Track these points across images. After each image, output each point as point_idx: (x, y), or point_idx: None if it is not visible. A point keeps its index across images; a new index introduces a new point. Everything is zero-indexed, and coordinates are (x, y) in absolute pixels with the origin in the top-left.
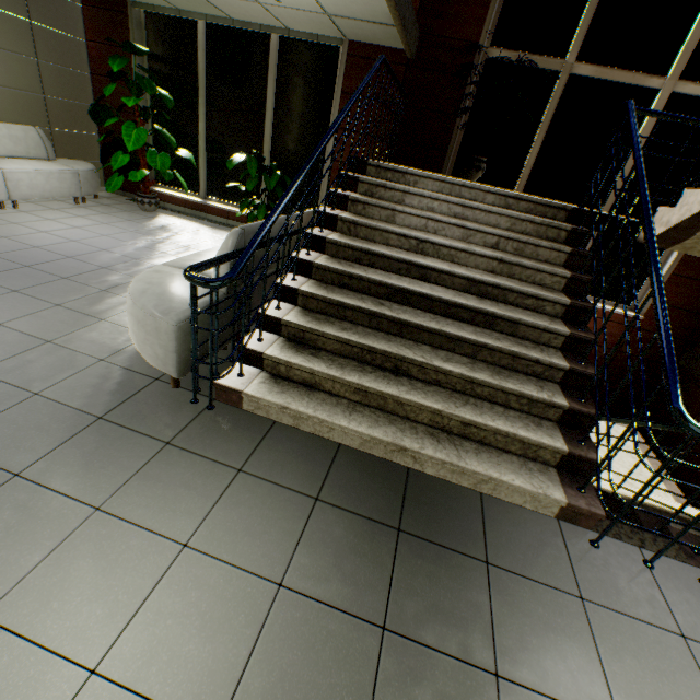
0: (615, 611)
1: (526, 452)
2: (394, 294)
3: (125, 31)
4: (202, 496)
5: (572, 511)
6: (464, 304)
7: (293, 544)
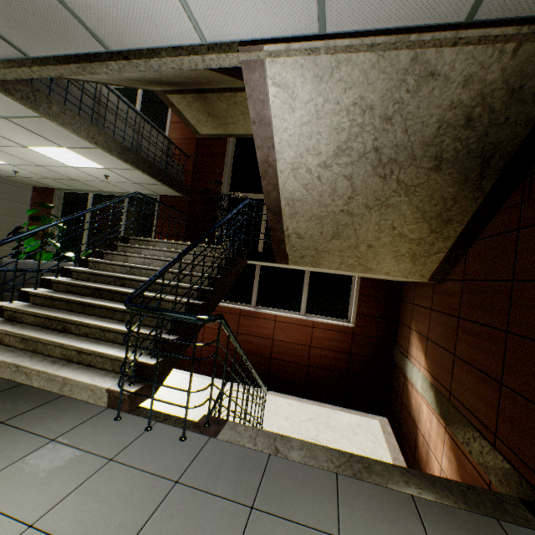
0: (71, 446)
1: (115, 367)
2: (95, 292)
3: (51, 200)
4: None
5: (115, 397)
6: (129, 292)
7: None
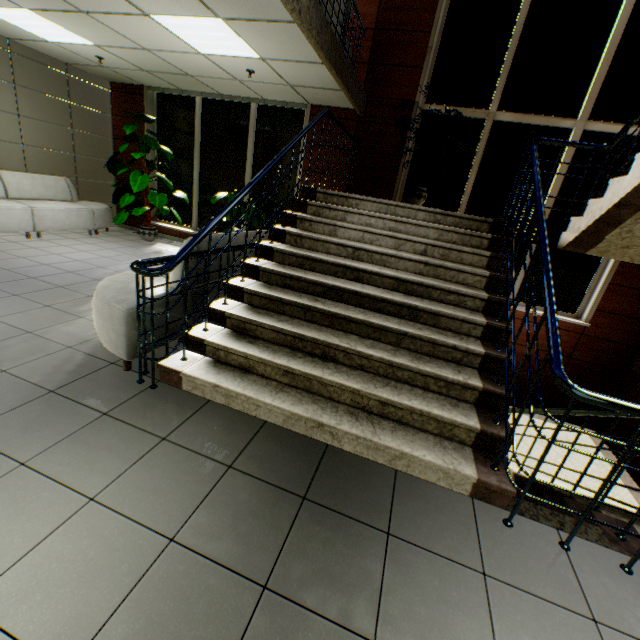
0: (519, 590)
1: (442, 431)
2: (329, 292)
3: (141, 107)
4: (122, 458)
5: (485, 488)
6: (389, 299)
7: (196, 504)
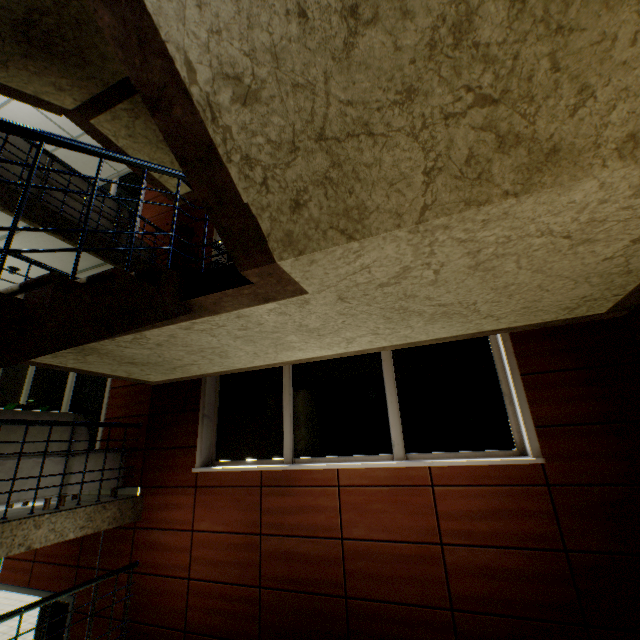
0: None
1: None
2: None
3: None
4: None
5: None
6: None
7: None
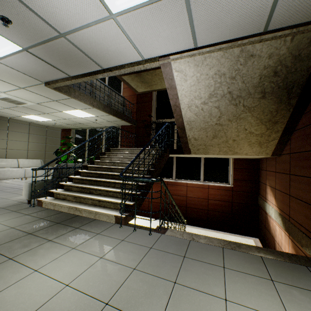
0: (106, 236)
1: (115, 207)
2: (100, 175)
3: (70, 134)
4: (12, 217)
5: (118, 218)
6: (115, 174)
7: (25, 223)
